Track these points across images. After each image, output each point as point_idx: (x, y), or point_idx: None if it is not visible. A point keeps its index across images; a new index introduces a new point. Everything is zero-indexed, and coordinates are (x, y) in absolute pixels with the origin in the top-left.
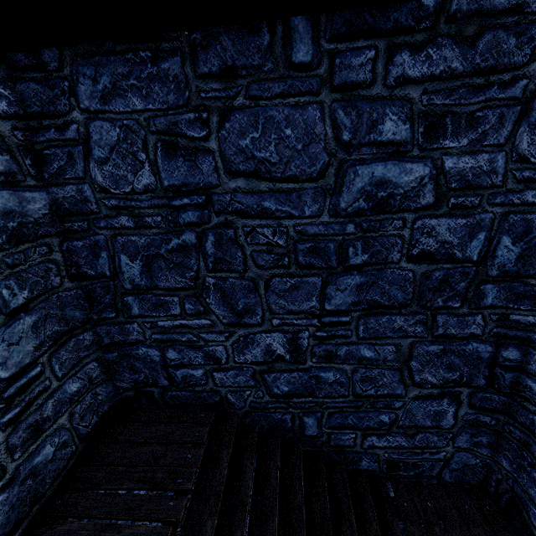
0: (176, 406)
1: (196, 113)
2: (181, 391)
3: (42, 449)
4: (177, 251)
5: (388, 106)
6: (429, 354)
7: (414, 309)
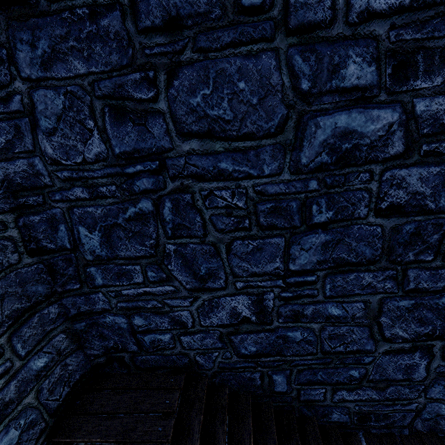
0: (147, 369)
1: (142, 72)
2: (150, 355)
3: (4, 435)
4: (135, 220)
5: (350, 47)
6: (399, 309)
7: (384, 265)
